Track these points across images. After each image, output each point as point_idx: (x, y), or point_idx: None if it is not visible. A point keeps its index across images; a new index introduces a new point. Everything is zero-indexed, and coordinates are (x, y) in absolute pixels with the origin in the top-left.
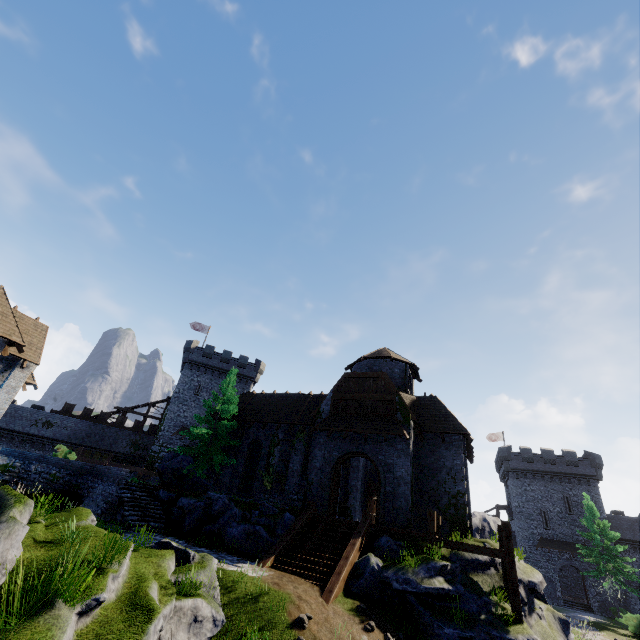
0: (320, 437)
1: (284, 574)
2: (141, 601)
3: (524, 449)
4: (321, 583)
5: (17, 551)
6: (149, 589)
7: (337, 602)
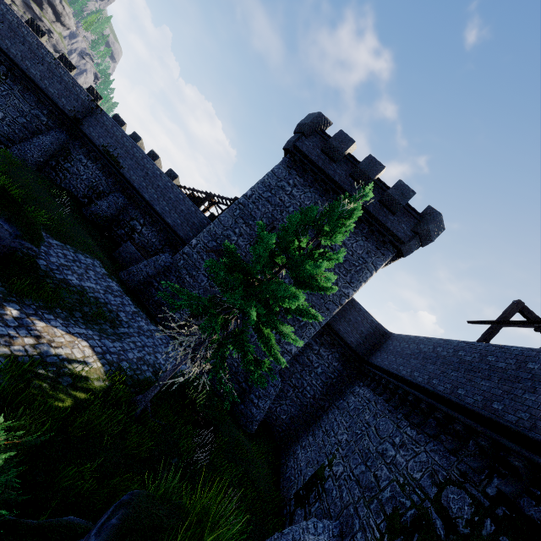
0: None
1: None
2: None
3: (344, 134)
4: None
5: None
6: None
7: None
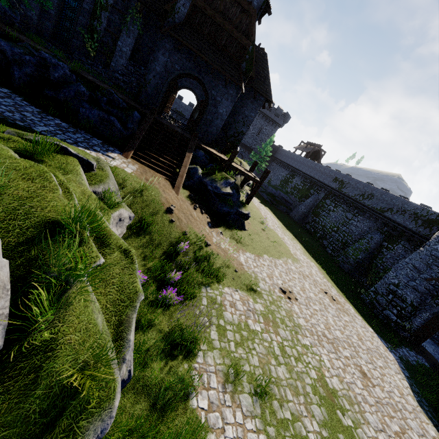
0: (167, 42)
1: (145, 168)
2: (111, 241)
3: None
4: (169, 178)
5: (6, 268)
6: (105, 224)
7: (181, 193)
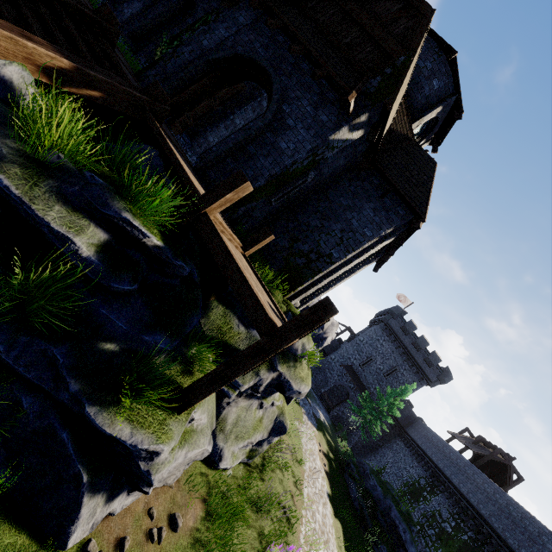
0: (244, 14)
1: None
2: None
3: (412, 324)
4: None
5: None
6: None
7: None
